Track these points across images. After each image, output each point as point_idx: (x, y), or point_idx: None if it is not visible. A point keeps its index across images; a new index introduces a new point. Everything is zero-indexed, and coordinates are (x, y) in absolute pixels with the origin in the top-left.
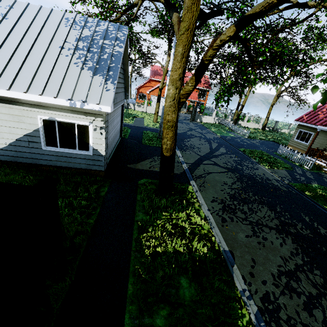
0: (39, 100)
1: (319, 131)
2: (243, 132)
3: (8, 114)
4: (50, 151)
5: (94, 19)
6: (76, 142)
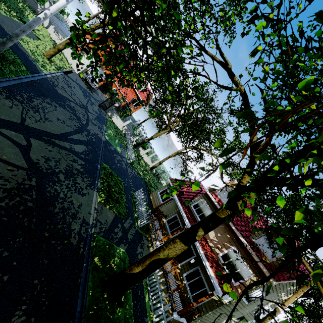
0: None
1: (173, 198)
2: (131, 156)
3: None
4: None
5: None
6: None
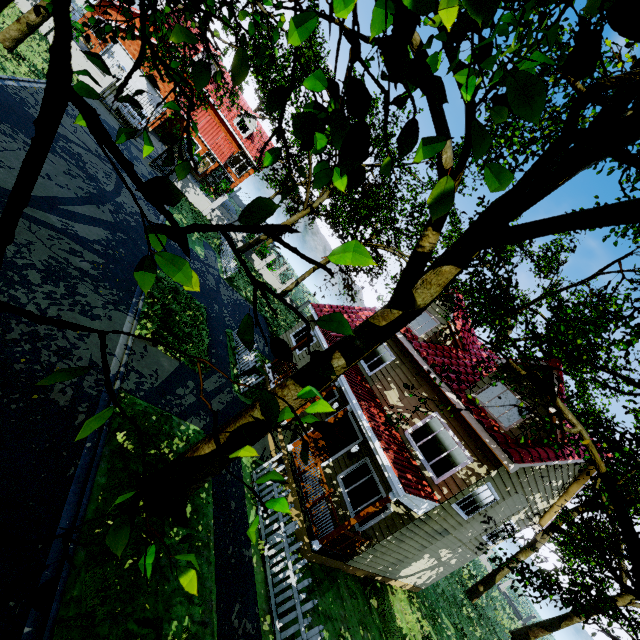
0: None
1: (313, 335)
2: (229, 266)
3: None
4: None
5: None
6: None
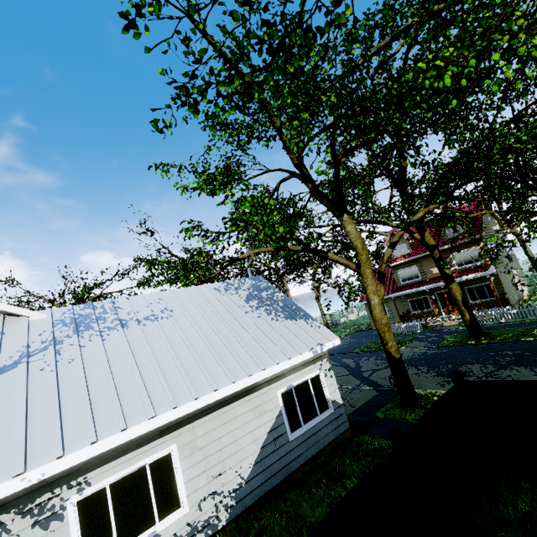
0: (290, 365)
1: (393, 298)
2: None
3: (248, 411)
4: (297, 438)
5: (233, 280)
6: (315, 404)
